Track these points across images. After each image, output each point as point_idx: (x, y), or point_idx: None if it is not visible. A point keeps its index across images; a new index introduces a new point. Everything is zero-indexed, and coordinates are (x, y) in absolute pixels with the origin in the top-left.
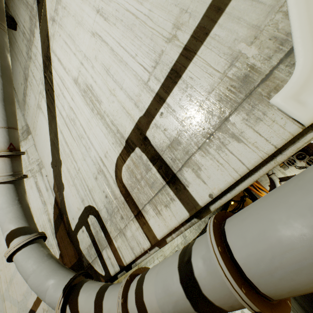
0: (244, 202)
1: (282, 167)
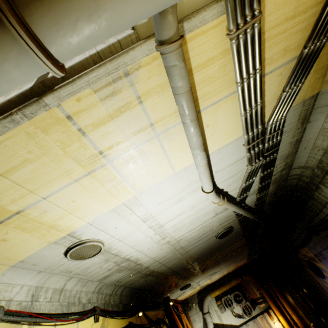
0: (159, 327)
1: (219, 307)
